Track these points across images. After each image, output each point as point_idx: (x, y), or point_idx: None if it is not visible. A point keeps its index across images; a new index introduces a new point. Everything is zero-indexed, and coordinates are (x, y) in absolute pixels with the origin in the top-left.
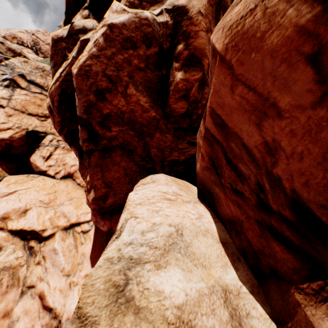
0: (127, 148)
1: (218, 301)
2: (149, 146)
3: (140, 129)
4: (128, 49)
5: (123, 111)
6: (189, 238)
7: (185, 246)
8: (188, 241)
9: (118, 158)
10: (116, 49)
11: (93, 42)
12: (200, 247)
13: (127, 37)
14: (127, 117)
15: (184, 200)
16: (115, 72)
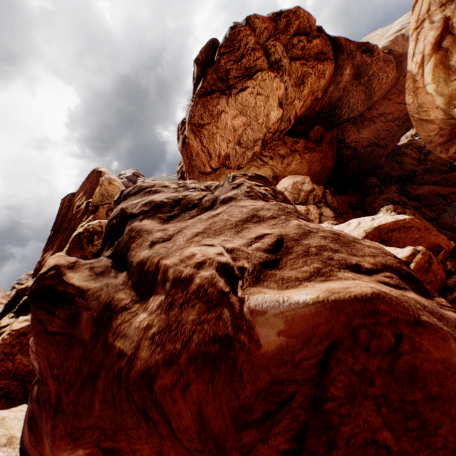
0: (11, 395)
1: (5, 437)
2: (29, 390)
3: (23, 378)
4: (21, 337)
5: (11, 369)
6: (8, 420)
7: (2, 422)
8: (6, 421)
9: (1, 406)
10: (13, 338)
11: (2, 337)
12: (12, 423)
13: (22, 331)
14: (13, 372)
15: (24, 410)
16: (10, 349)
